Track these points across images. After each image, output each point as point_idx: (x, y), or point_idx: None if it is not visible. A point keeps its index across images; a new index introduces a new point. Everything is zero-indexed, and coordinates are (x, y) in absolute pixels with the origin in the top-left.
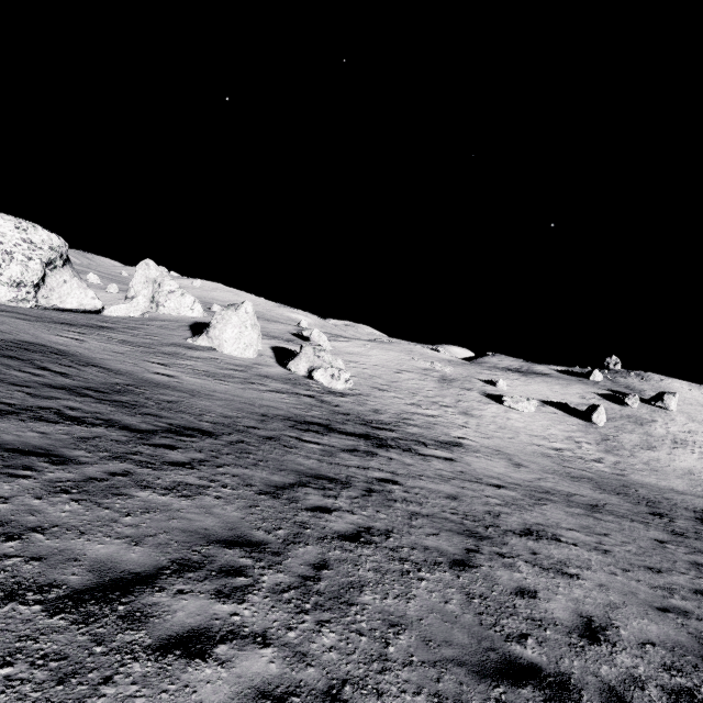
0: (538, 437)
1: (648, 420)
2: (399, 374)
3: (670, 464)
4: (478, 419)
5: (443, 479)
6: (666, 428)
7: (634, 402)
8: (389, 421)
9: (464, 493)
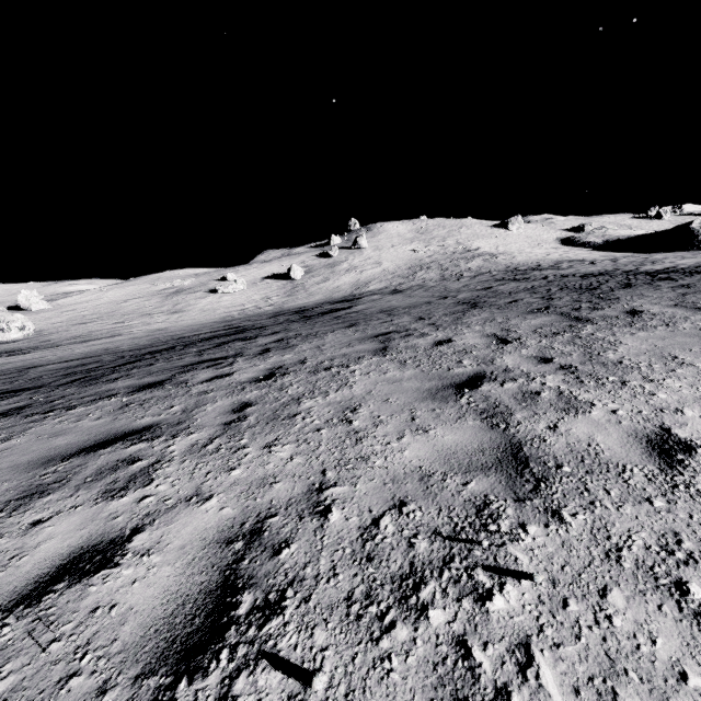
0: (236, 306)
1: (342, 261)
2: (123, 303)
3: (329, 287)
4: (185, 312)
5: (7, 360)
6: (350, 263)
7: (335, 252)
8: (48, 343)
9: (8, 361)
